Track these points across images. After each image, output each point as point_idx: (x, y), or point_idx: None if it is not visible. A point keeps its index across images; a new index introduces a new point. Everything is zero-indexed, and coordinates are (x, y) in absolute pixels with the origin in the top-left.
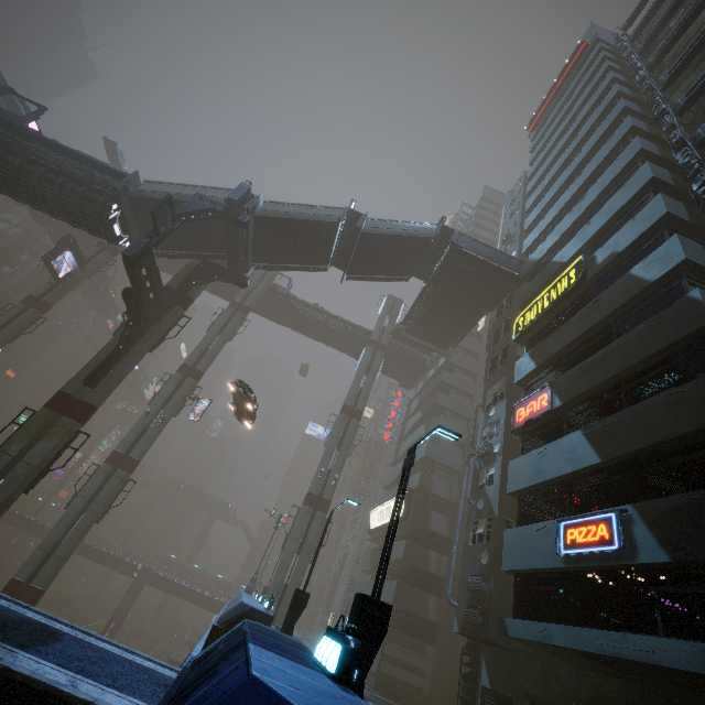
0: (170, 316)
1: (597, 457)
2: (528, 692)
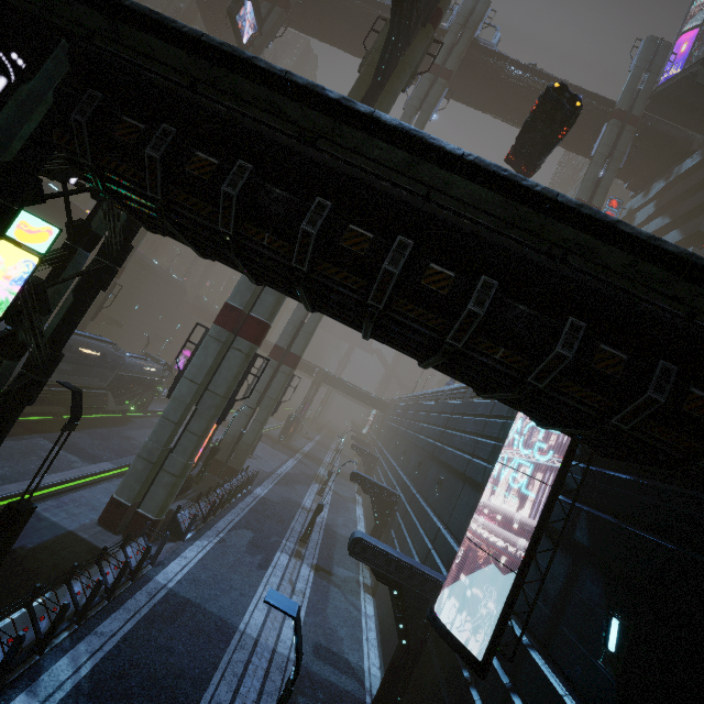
0: (420, 40)
1: None
2: None
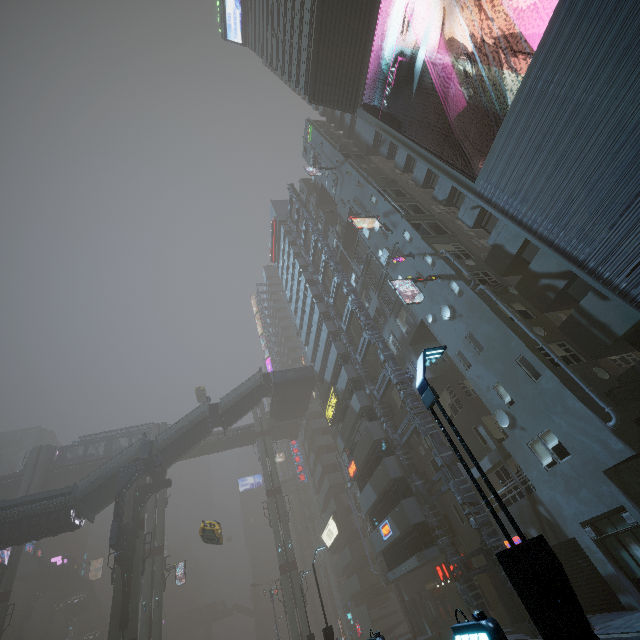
0: (139, 543)
1: (376, 495)
2: (416, 591)
